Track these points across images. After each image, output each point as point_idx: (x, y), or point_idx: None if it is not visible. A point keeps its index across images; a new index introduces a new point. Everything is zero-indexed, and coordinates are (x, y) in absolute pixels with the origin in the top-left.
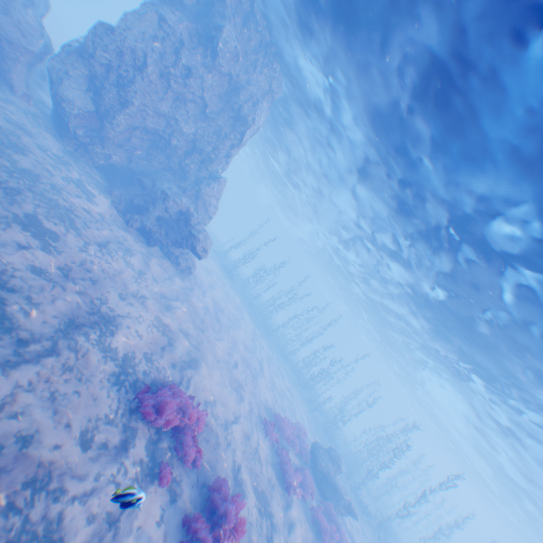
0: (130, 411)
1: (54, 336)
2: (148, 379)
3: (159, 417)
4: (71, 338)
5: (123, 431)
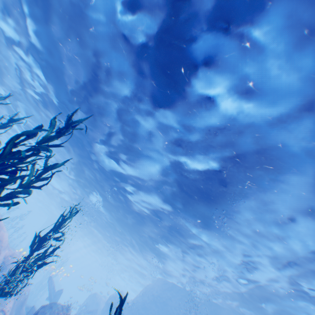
0: None
1: None
2: None
3: None
4: None
5: None
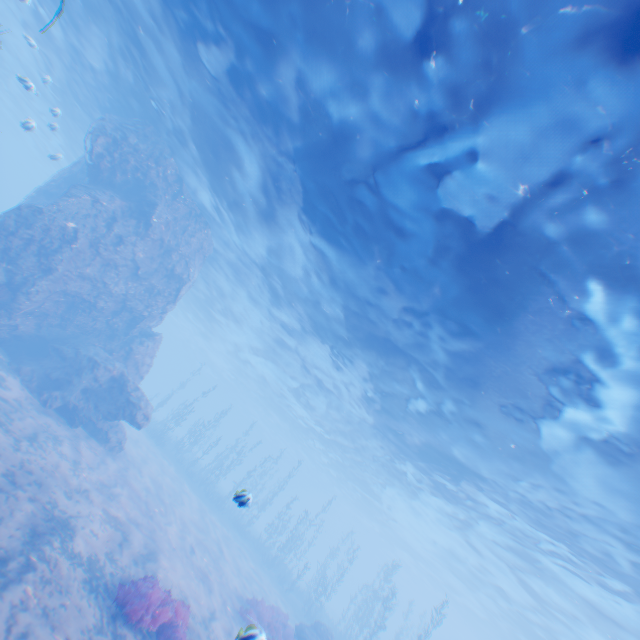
0: (113, 618)
1: (25, 549)
2: (119, 581)
3: (146, 614)
4: (40, 548)
5: (114, 639)
